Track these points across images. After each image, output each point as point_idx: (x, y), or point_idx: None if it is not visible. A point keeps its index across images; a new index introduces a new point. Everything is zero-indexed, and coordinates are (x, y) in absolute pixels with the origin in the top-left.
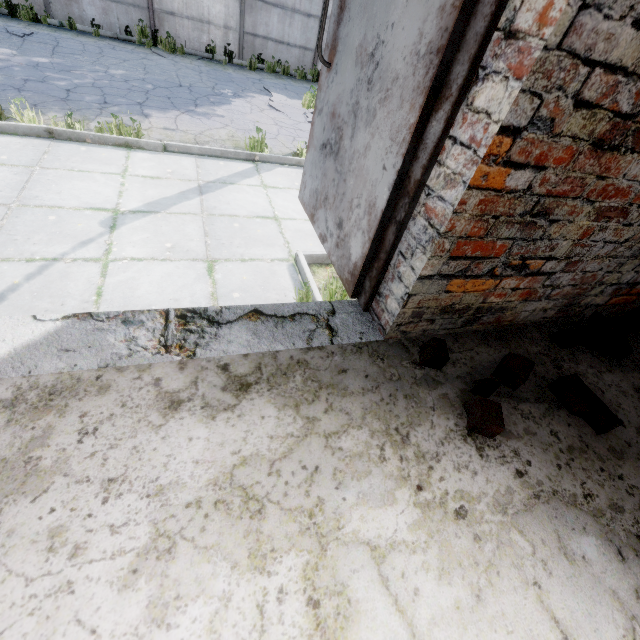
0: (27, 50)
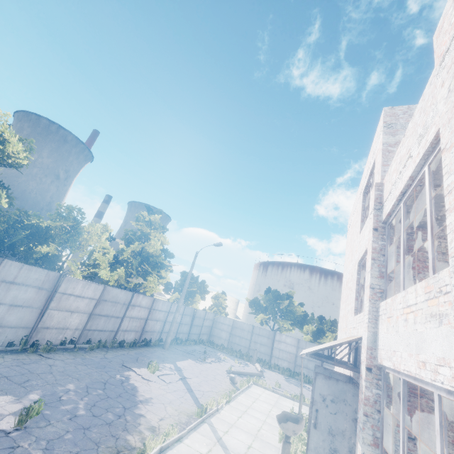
0: (10, 390)
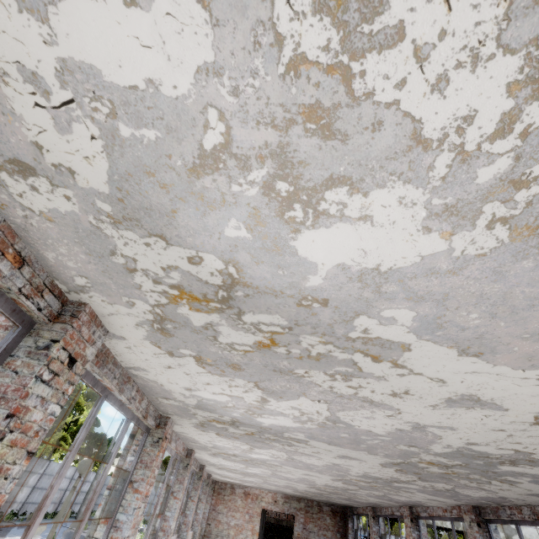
0: None
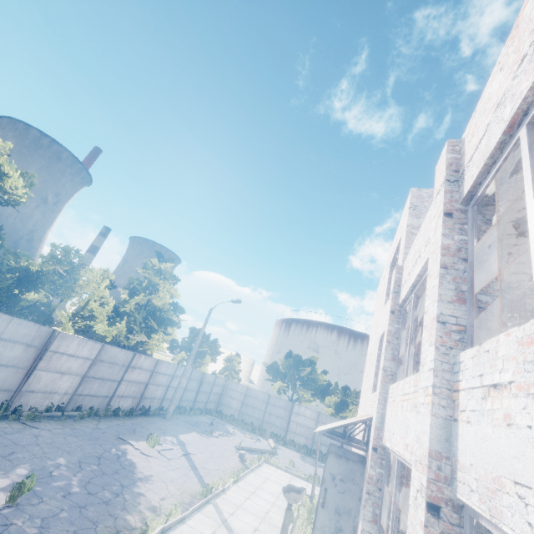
0: None
